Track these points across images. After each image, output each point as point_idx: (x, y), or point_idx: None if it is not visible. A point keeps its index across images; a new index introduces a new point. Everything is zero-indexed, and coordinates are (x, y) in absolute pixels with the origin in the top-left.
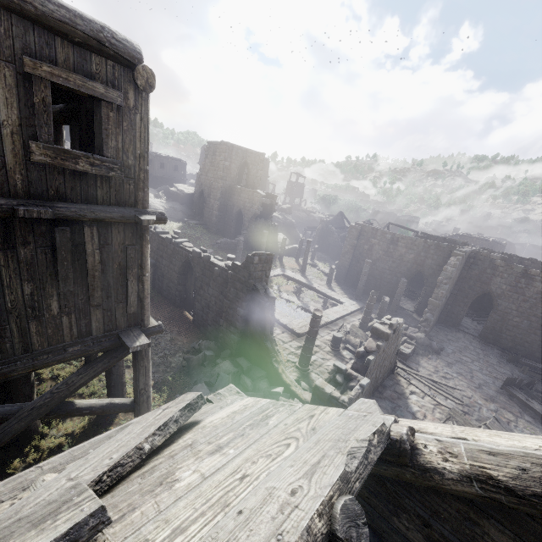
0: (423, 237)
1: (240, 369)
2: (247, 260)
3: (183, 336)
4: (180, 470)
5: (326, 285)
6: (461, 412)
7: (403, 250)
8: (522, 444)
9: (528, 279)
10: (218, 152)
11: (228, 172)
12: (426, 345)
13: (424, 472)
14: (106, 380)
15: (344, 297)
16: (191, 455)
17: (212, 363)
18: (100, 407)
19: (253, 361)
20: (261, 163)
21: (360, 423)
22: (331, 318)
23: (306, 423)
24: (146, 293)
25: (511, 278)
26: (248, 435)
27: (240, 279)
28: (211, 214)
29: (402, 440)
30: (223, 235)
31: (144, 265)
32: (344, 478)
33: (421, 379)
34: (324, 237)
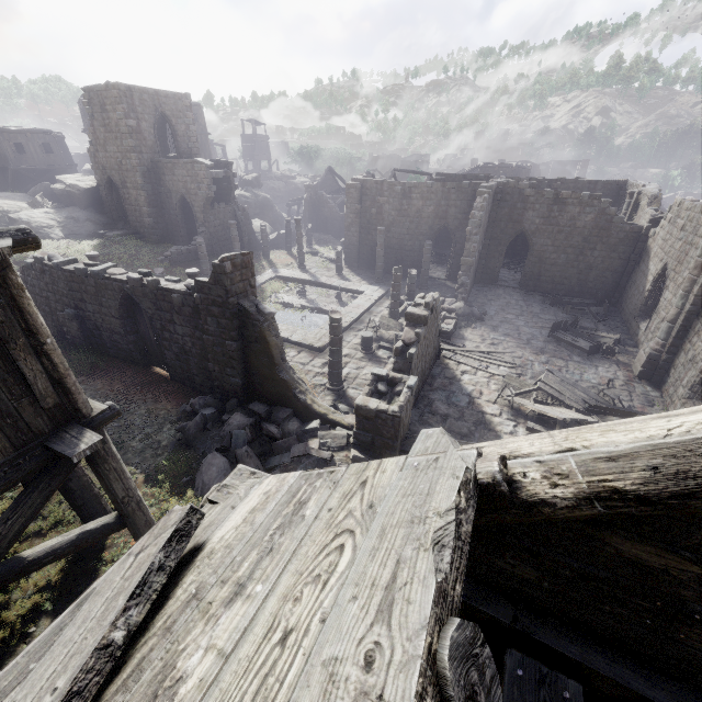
0: (440, 180)
1: (258, 417)
2: (216, 271)
3: (164, 402)
4: (184, 655)
5: (337, 276)
6: (516, 375)
7: (420, 203)
8: (645, 434)
9: (560, 204)
10: (109, 104)
11: (139, 137)
12: (467, 314)
13: (530, 509)
14: (67, 502)
15: (362, 285)
16: (198, 616)
17: (217, 423)
18: (69, 545)
19: (271, 401)
20: (188, 111)
21: (434, 478)
22: (354, 315)
23: (359, 497)
24: (63, 369)
25: (543, 208)
26: (279, 548)
27: (214, 301)
28: (139, 214)
29: (496, 483)
30: (172, 241)
31: (34, 328)
32: (439, 596)
33: (470, 355)
34: (317, 210)
